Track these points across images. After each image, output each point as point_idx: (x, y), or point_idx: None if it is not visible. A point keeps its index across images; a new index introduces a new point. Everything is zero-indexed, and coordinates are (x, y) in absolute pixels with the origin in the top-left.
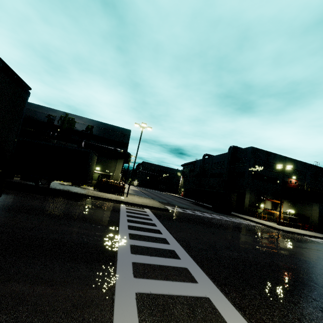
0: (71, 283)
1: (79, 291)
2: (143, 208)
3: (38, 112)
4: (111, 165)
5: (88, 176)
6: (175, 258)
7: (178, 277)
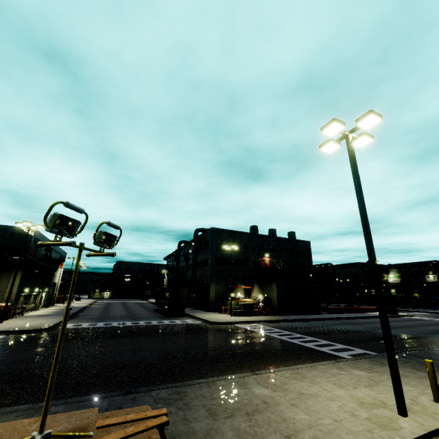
0: None
1: None
2: None
3: None
4: (2, 280)
5: None
6: None
7: None
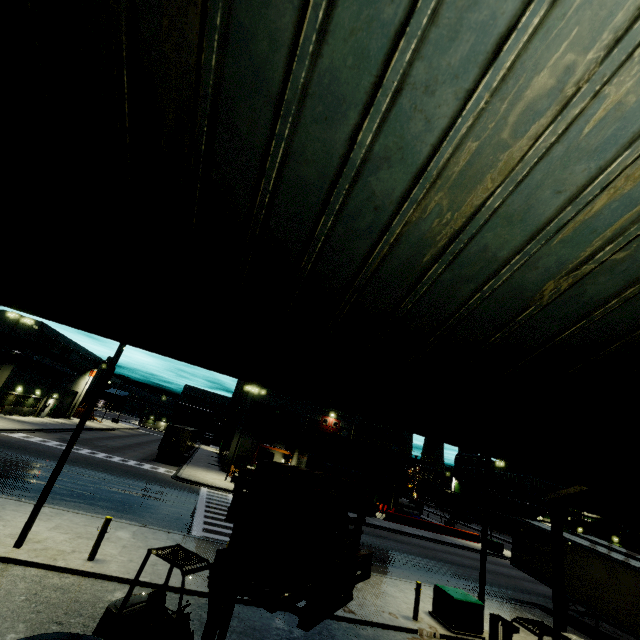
0: None
1: None
2: None
3: None
4: None
5: None
6: None
7: None
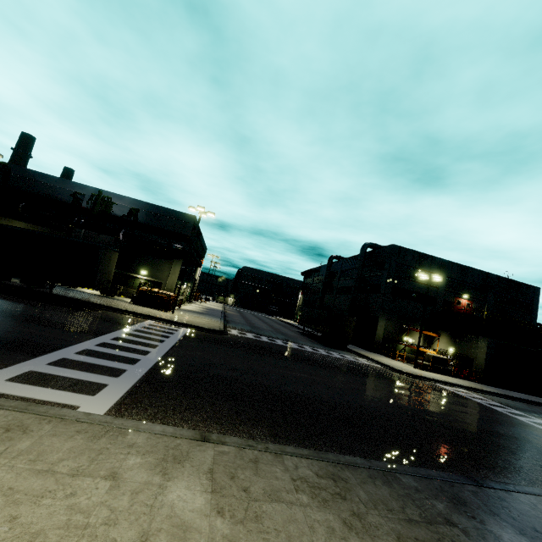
0: None
1: None
2: (181, 327)
3: (59, 189)
4: (164, 268)
5: (96, 279)
6: (128, 363)
7: (100, 372)
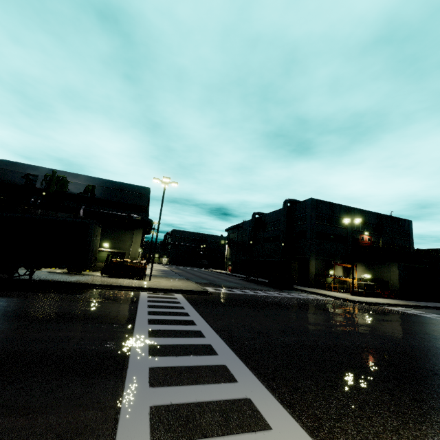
0: (57, 407)
1: (68, 417)
2: (173, 294)
3: (9, 172)
4: (126, 238)
5: (88, 258)
6: (210, 354)
7: (211, 379)
